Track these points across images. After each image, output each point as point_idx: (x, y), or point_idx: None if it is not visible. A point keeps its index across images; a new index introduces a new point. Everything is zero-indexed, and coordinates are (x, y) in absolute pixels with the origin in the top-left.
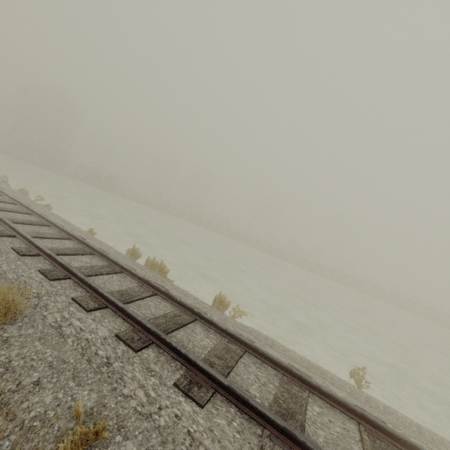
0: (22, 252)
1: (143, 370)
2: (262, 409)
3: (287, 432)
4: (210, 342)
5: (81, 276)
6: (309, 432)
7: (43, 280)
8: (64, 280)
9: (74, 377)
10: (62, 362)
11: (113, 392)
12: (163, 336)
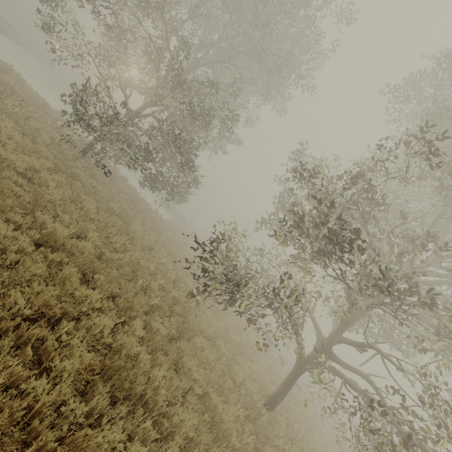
0: None
1: None
2: None
3: None
4: None
5: None
6: None
7: None
8: None
9: None
10: None
11: None
12: None
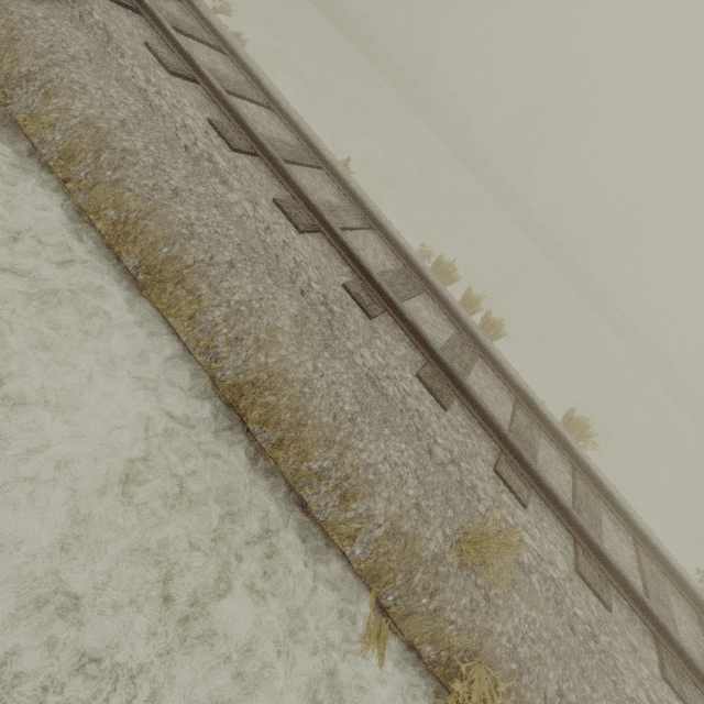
0: (368, 307)
1: (629, 650)
2: None
3: None
4: (630, 554)
5: (486, 410)
6: None
7: (438, 412)
8: (453, 405)
9: (582, 673)
10: (557, 639)
11: (618, 693)
12: (633, 585)
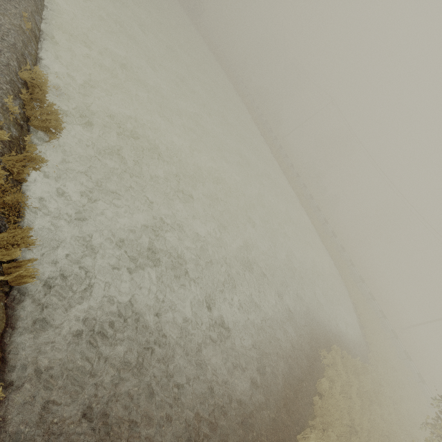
0: None
1: None
2: None
3: None
4: None
5: None
6: None
7: None
8: None
9: None
10: None
11: None
12: None
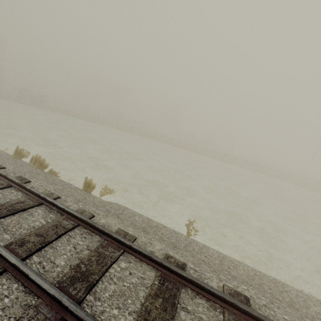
0: None
1: None
2: (38, 282)
3: (55, 299)
4: (44, 221)
5: None
6: (97, 289)
7: None
8: None
9: None
10: None
11: None
12: None
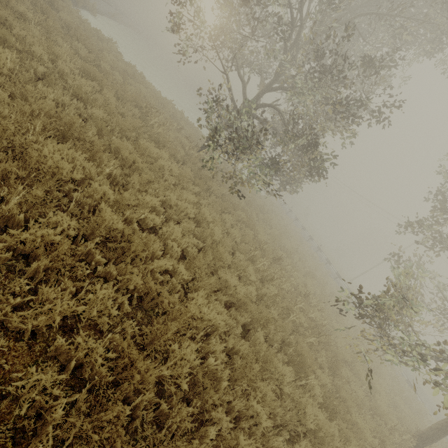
0: None
1: None
2: None
3: None
4: None
5: None
6: None
7: None
8: None
9: None
10: None
11: None
12: None
